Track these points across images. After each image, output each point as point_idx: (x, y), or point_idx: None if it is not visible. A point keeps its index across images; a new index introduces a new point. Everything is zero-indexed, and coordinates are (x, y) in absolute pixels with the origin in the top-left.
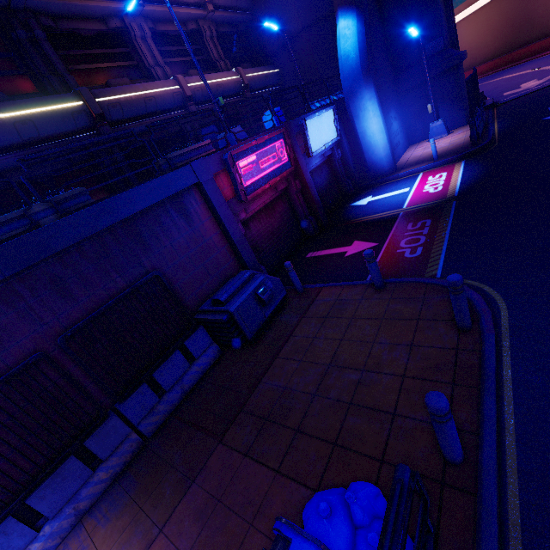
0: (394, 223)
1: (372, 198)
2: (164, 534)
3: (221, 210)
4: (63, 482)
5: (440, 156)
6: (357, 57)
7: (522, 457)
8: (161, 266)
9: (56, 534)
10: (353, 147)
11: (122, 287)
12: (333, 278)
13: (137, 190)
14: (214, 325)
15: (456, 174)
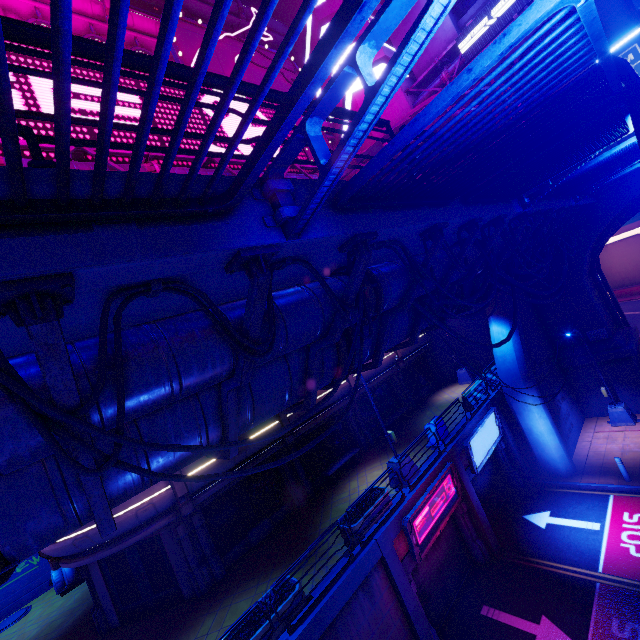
0: (592, 605)
1: (551, 517)
2: None
3: (399, 580)
4: None
5: (632, 474)
6: (514, 363)
7: None
8: None
9: None
10: (516, 429)
11: None
12: None
13: (340, 587)
14: None
15: None
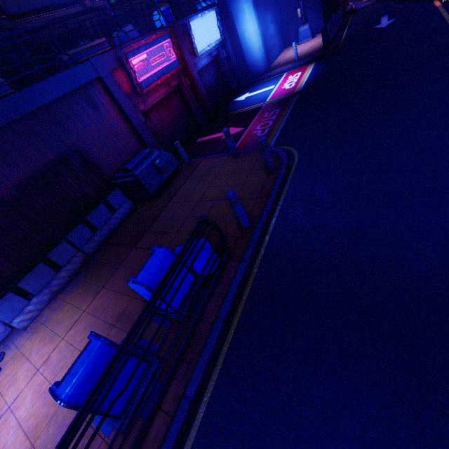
0: (257, 113)
1: (249, 94)
2: (105, 288)
3: (122, 102)
4: (38, 276)
5: (301, 58)
6: None
7: (276, 223)
8: (80, 145)
9: (41, 303)
10: (237, 48)
11: (52, 159)
12: (211, 154)
13: (48, 82)
14: (126, 186)
15: (306, 74)
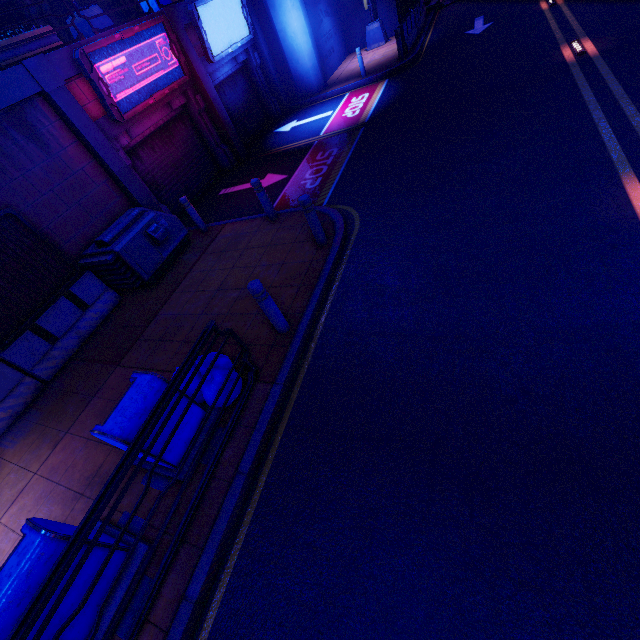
0: (307, 153)
1: (296, 122)
2: (70, 434)
3: (87, 133)
4: None
5: (369, 72)
6: None
7: (327, 322)
8: (17, 204)
9: None
10: (277, 51)
11: None
12: (239, 215)
13: None
14: (102, 268)
15: (375, 96)
